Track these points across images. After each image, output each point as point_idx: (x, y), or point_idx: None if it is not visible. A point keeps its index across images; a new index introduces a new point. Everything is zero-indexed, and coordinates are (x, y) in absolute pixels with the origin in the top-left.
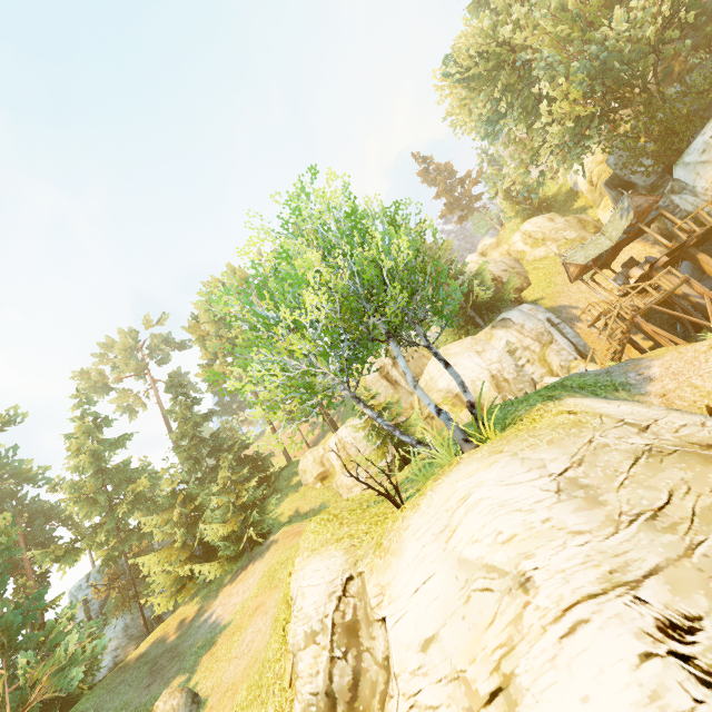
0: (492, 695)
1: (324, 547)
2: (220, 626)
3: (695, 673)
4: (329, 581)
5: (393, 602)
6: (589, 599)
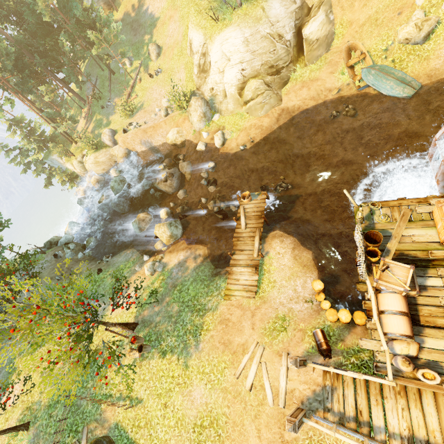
0: (222, 72)
1: (198, 28)
2: (155, 18)
3: (241, 75)
4: (200, 42)
5: (212, 53)
6: (236, 65)
